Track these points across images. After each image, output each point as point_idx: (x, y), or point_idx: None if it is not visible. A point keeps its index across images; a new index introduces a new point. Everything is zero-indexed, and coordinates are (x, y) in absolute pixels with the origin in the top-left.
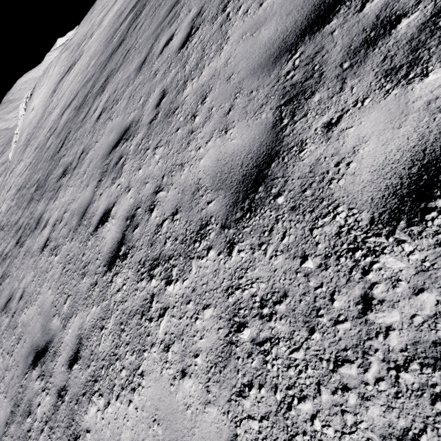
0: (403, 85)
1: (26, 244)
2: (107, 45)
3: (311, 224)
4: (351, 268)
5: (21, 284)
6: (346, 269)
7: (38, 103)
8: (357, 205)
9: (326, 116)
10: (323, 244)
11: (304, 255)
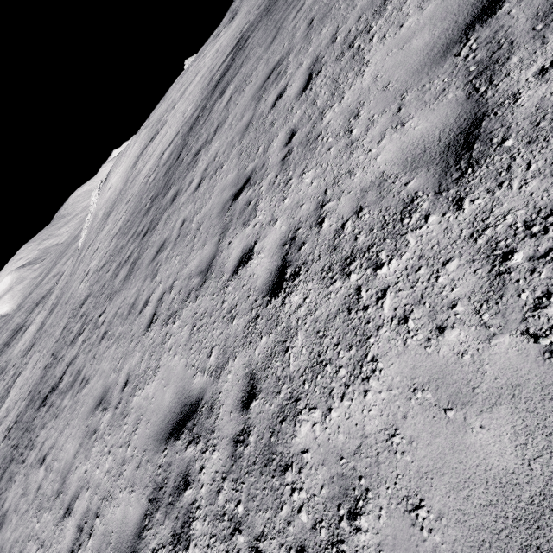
0: None
1: (164, 217)
2: (206, 87)
3: None
4: None
5: (175, 225)
6: None
7: (117, 180)
8: None
9: None
10: None
11: None
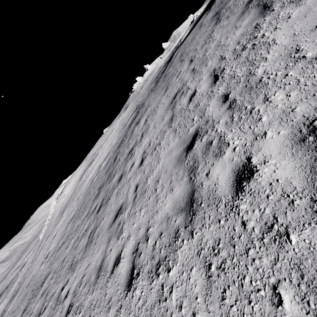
0: None
1: (114, 192)
2: (122, 129)
3: None
4: None
5: (129, 192)
6: None
7: (69, 190)
8: None
9: None
10: None
11: None
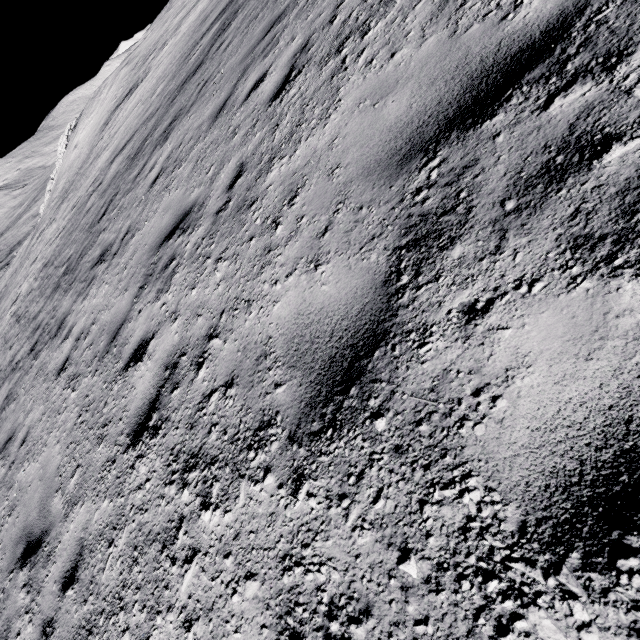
0: (602, 275)
1: (41, 356)
2: (180, 65)
3: (422, 492)
4: (478, 609)
5: (26, 420)
6: (469, 608)
7: (84, 139)
8: (500, 487)
9: (469, 292)
10: (437, 540)
11: (406, 547)
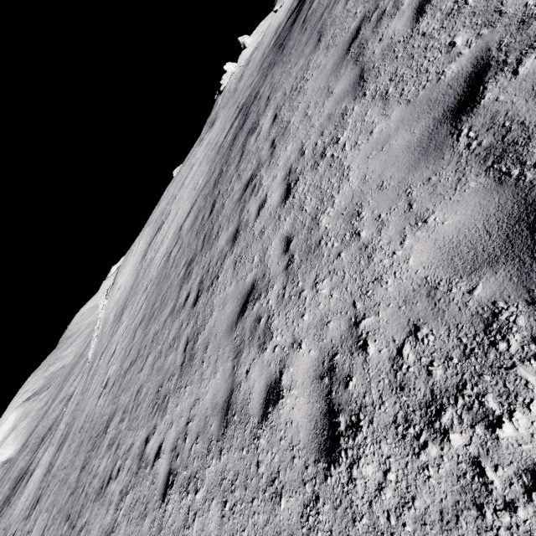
0: None
1: (227, 264)
2: (215, 156)
3: None
4: None
5: (267, 255)
6: None
7: (126, 279)
8: None
9: None
10: None
11: None
